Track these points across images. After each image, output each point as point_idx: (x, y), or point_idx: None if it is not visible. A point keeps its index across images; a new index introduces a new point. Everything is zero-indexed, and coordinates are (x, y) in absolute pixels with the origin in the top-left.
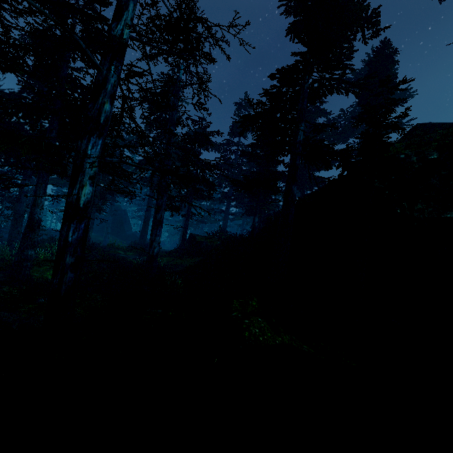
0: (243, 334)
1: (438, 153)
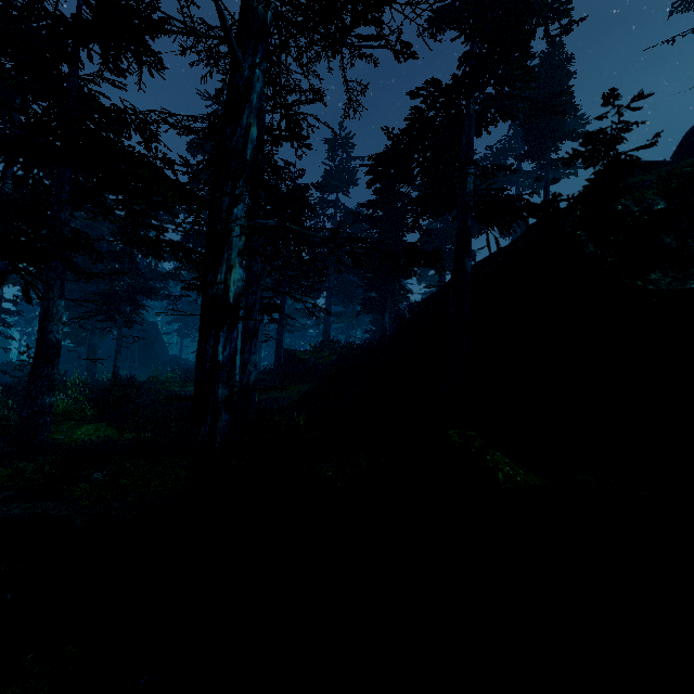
0: (495, 476)
1: (664, 201)
